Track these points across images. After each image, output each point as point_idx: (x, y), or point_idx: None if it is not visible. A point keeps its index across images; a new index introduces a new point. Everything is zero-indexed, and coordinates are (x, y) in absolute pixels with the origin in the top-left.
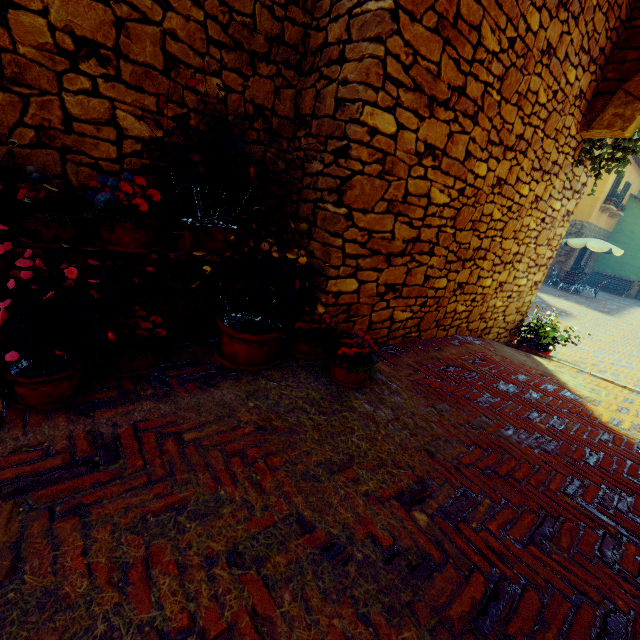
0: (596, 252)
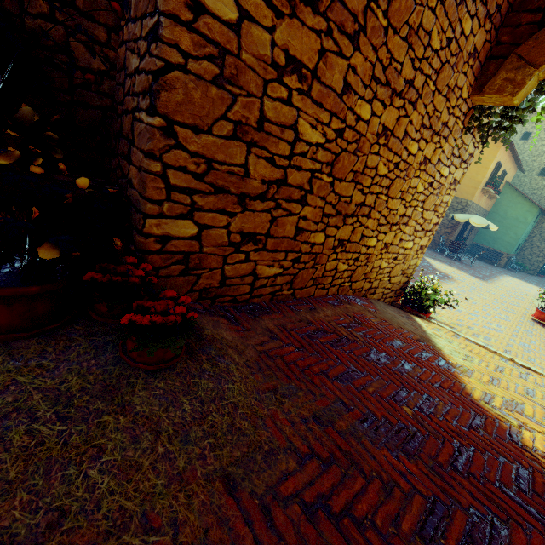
0: (476, 227)
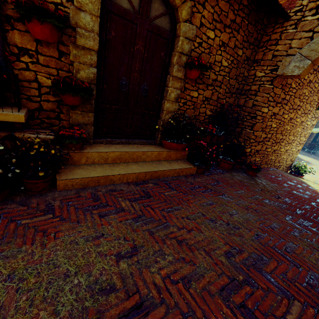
0: None
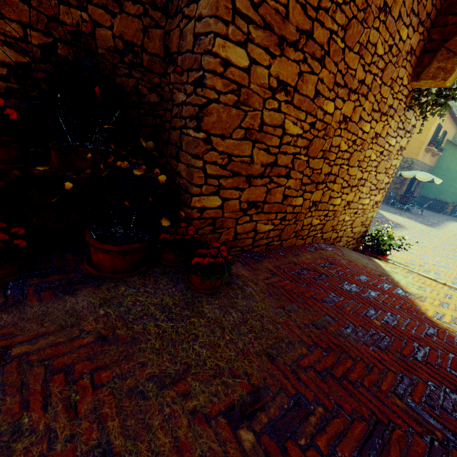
0: (422, 181)
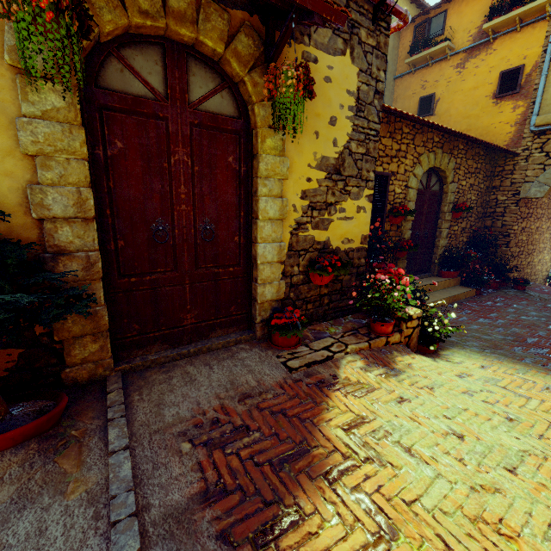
0: None
